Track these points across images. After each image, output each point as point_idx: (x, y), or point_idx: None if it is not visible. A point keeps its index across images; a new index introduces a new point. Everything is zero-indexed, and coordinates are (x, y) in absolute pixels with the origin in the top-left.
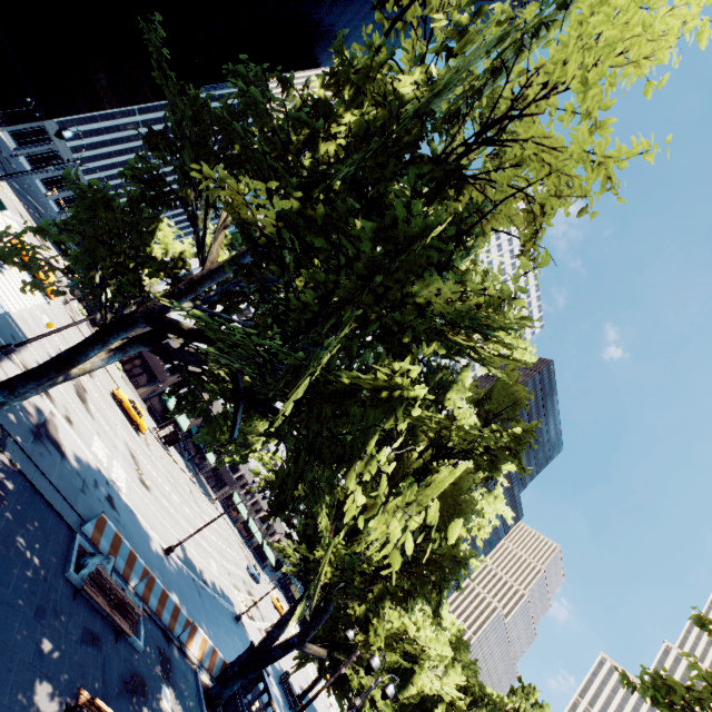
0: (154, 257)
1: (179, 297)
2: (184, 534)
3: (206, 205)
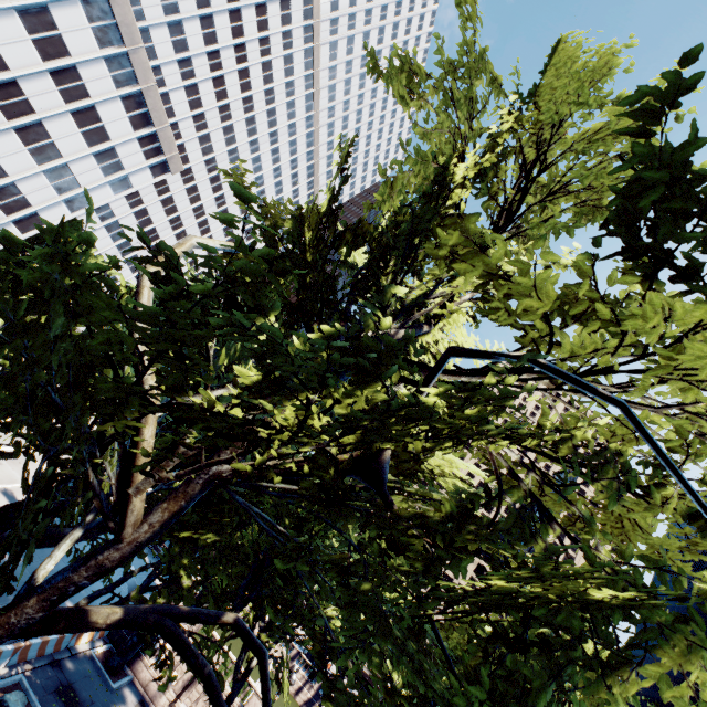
0: None
1: (79, 591)
2: (1, 471)
3: (120, 467)
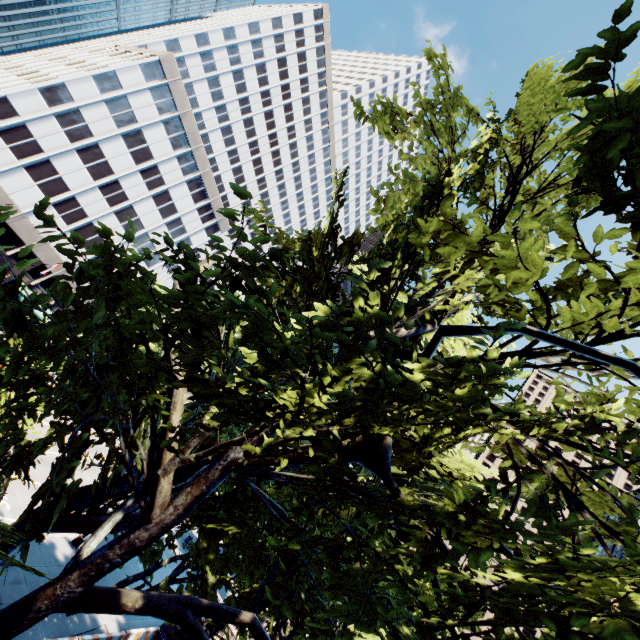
0: (33, 443)
1: (113, 569)
2: (80, 476)
3: (149, 445)
